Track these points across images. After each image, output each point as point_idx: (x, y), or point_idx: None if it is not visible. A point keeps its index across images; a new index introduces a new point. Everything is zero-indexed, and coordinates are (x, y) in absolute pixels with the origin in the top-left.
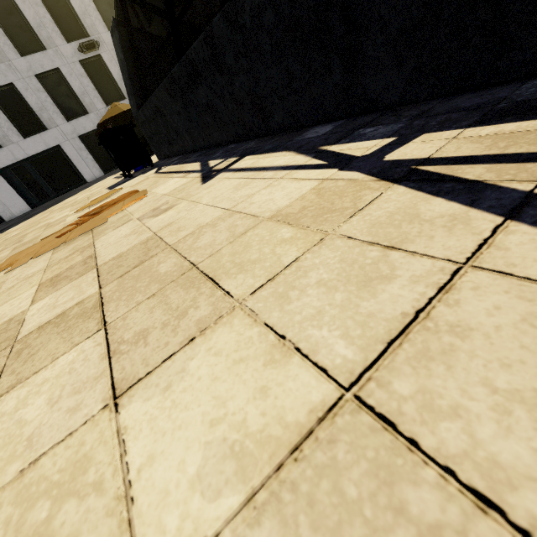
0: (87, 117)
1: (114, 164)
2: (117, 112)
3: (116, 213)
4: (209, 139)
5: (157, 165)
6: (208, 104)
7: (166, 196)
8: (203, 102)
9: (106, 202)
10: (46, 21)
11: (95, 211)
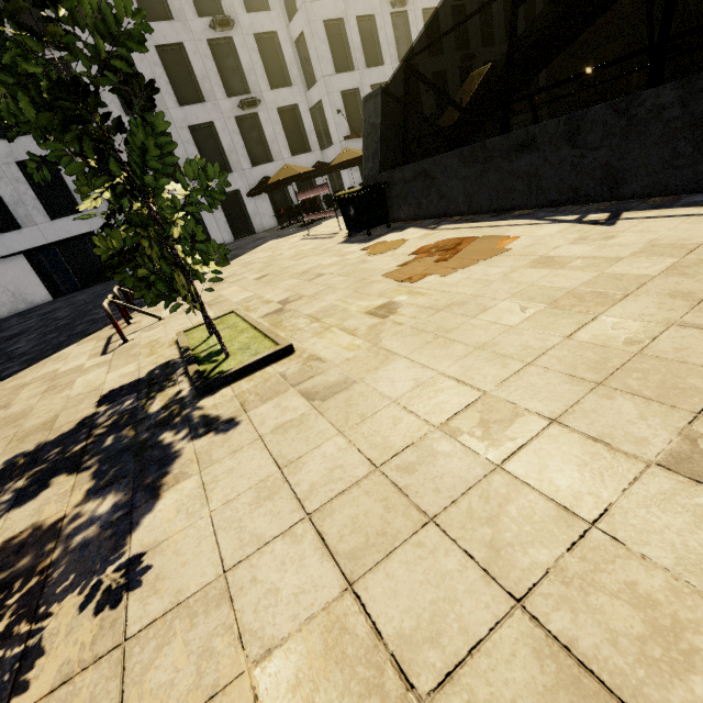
0: (230, 175)
1: (246, 231)
2: (291, 173)
3: (506, 245)
4: (502, 203)
5: (400, 226)
6: (528, 171)
7: (566, 234)
8: (520, 170)
9: (429, 245)
10: (212, 74)
11: (436, 249)
